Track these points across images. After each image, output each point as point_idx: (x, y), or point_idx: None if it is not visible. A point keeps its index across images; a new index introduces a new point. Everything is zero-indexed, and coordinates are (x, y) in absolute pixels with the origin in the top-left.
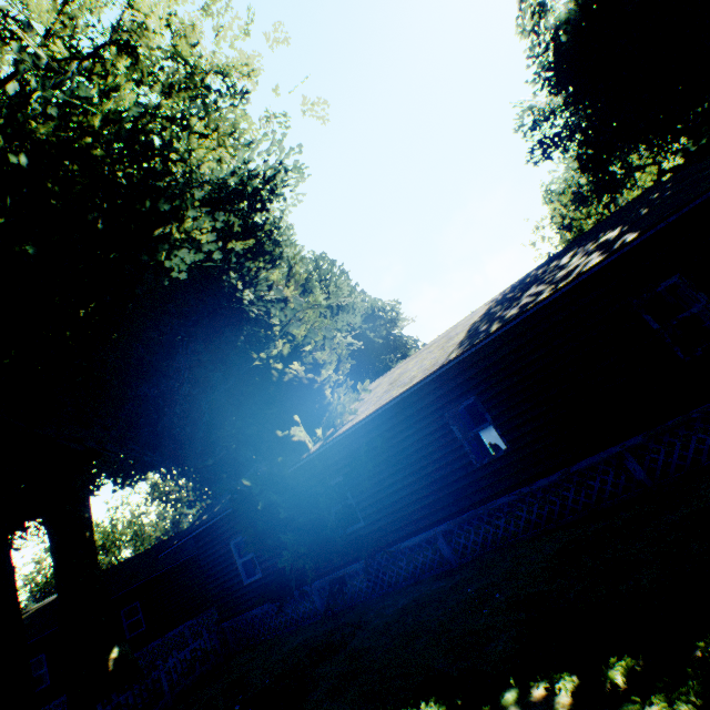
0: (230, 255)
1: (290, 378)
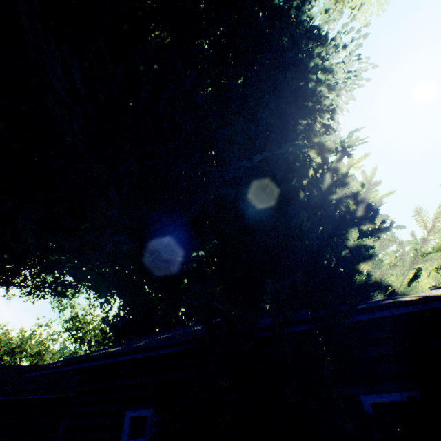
0: (314, 56)
1: (340, 196)
